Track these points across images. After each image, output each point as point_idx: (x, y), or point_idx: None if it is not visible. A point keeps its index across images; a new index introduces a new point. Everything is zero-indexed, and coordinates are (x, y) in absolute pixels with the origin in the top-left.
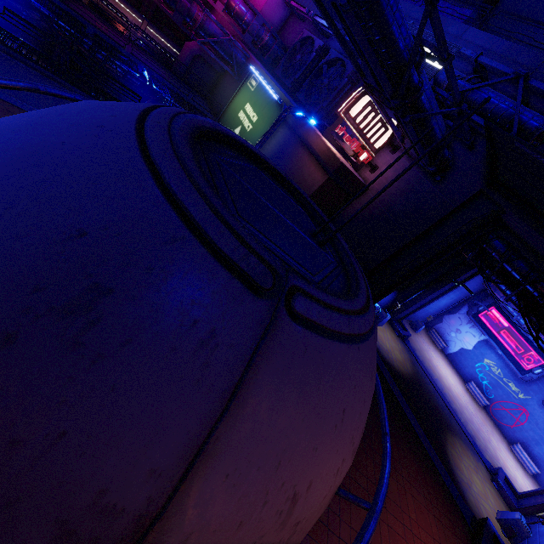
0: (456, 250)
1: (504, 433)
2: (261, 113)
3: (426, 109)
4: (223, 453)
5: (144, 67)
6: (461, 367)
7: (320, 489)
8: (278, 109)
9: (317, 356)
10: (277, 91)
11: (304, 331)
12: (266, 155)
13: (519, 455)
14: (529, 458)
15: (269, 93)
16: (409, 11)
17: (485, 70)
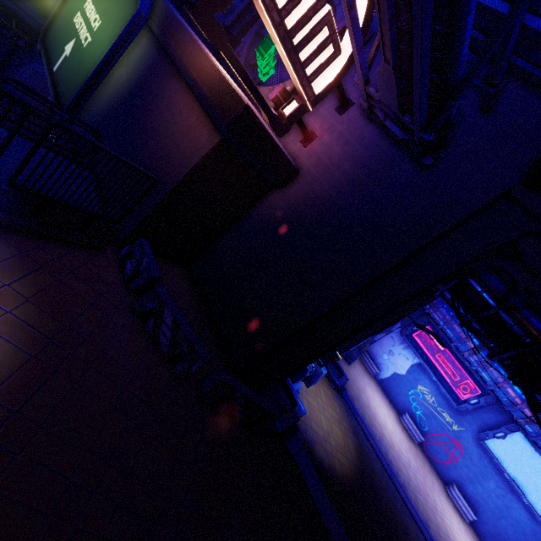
0: None
1: (438, 471)
2: (107, 13)
3: None
4: None
5: None
6: (394, 395)
7: None
8: (134, 2)
9: None
10: None
11: None
12: (115, 95)
13: (456, 500)
14: (466, 504)
15: None
16: None
17: None
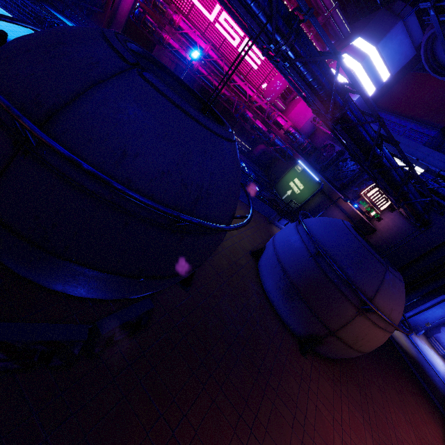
0: (442, 272)
1: None
2: (306, 185)
3: (412, 199)
4: (381, 291)
5: (242, 161)
6: None
7: (395, 313)
8: (317, 184)
9: (394, 280)
10: (315, 174)
11: (392, 274)
12: (309, 207)
13: None
14: None
15: (310, 175)
16: (395, 137)
17: (444, 177)
